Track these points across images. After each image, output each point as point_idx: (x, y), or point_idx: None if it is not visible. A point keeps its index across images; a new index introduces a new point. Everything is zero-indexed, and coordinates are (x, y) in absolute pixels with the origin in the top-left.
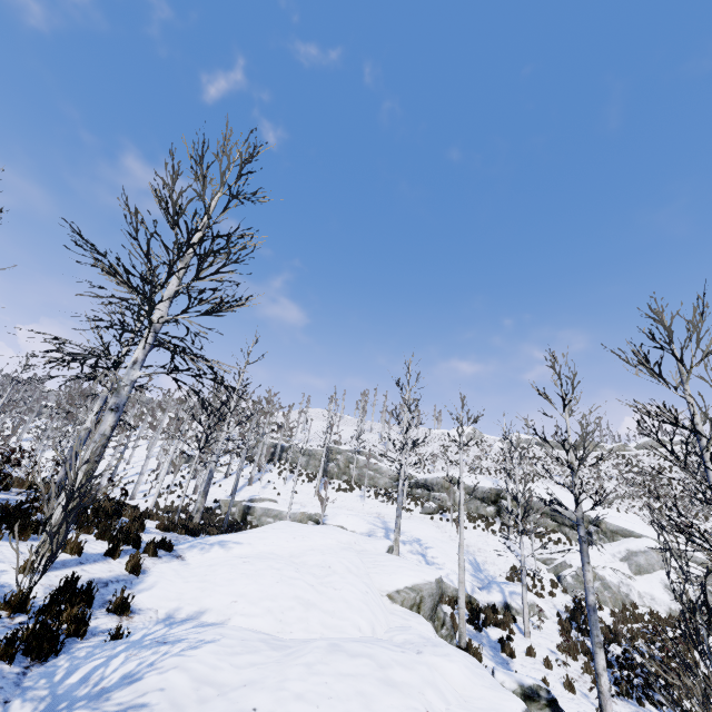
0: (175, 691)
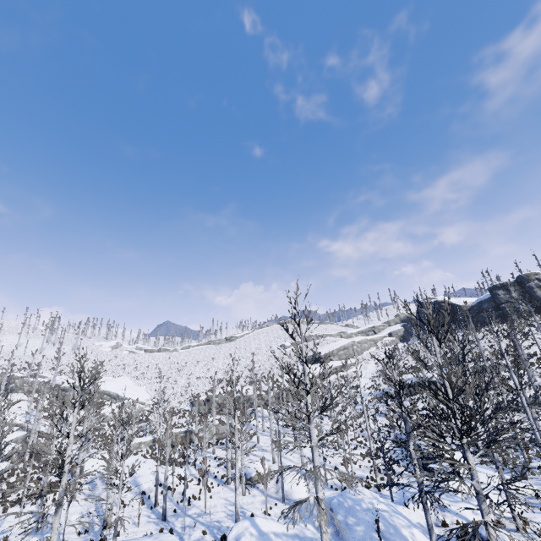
0: None
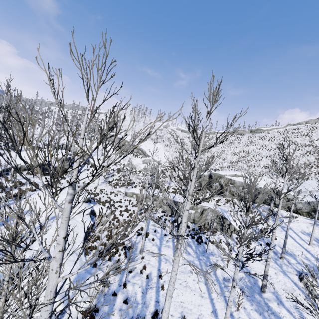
0: (1, 157)
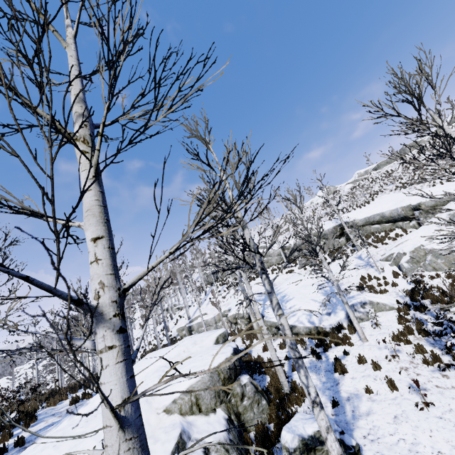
0: None
